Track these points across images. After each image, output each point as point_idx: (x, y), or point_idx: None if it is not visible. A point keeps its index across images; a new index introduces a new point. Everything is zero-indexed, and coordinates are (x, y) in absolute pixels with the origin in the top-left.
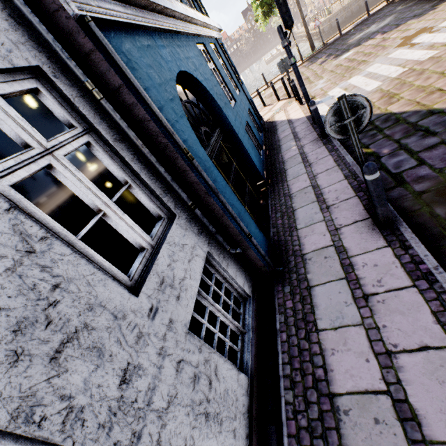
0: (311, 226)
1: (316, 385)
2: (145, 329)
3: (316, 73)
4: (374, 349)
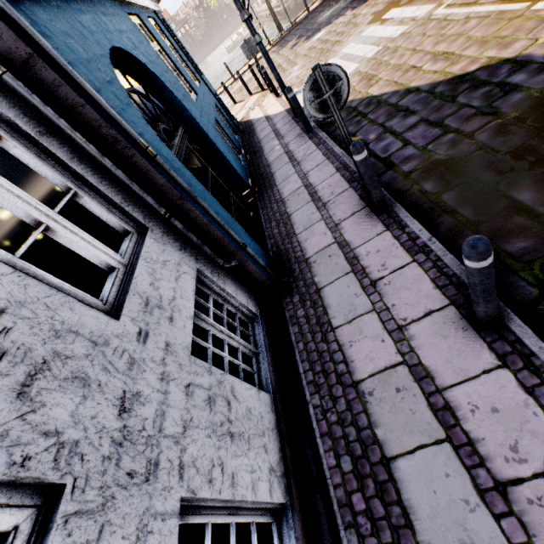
0: (311, 228)
1: (339, 380)
2: (137, 354)
3: (289, 59)
4: (387, 328)
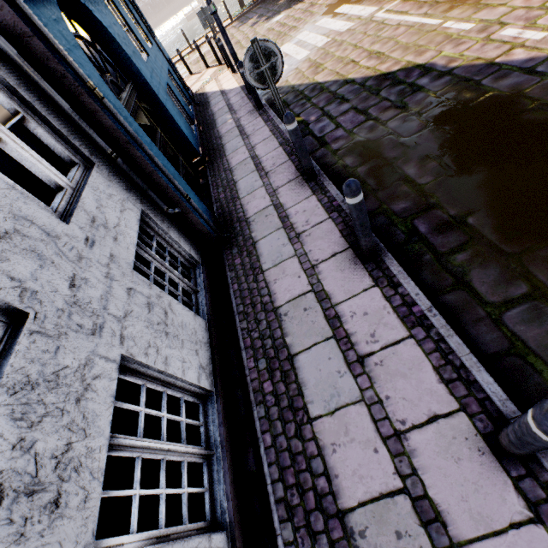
0: (253, 193)
1: (264, 308)
2: (85, 253)
3: (248, 37)
4: (304, 268)
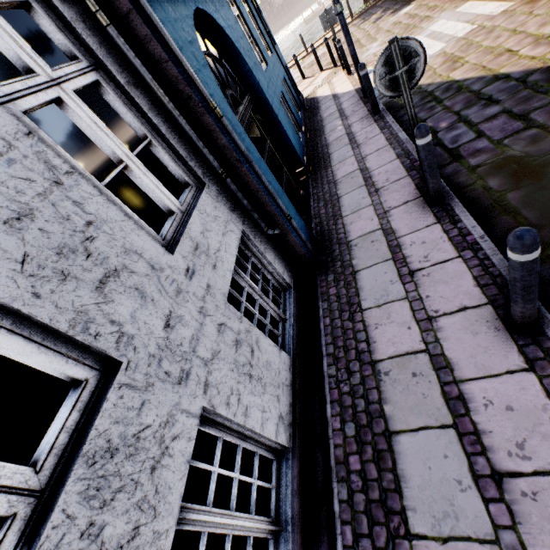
0: (358, 212)
1: (358, 357)
2: (183, 286)
3: (369, 34)
4: (416, 317)
